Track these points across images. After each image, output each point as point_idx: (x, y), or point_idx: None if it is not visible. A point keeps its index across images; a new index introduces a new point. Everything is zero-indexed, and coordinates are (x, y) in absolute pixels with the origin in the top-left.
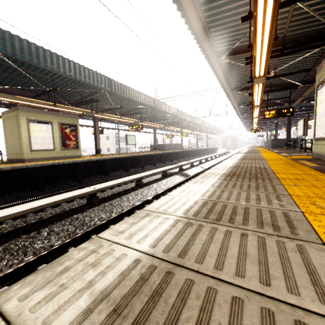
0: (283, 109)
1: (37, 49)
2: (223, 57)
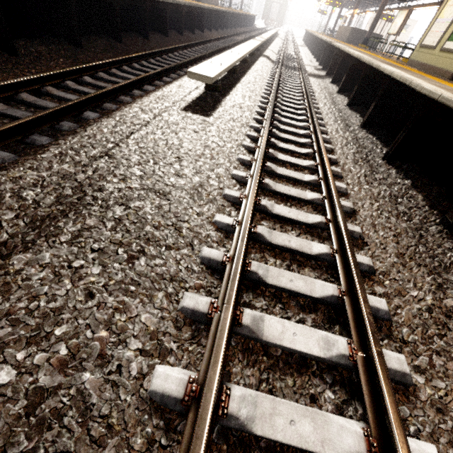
0: None
1: None
2: None
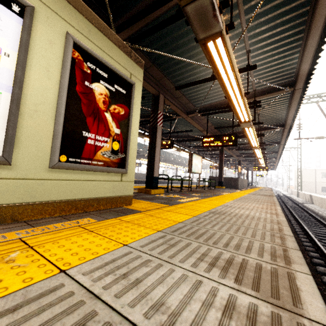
0: (163, 140)
1: None
2: None
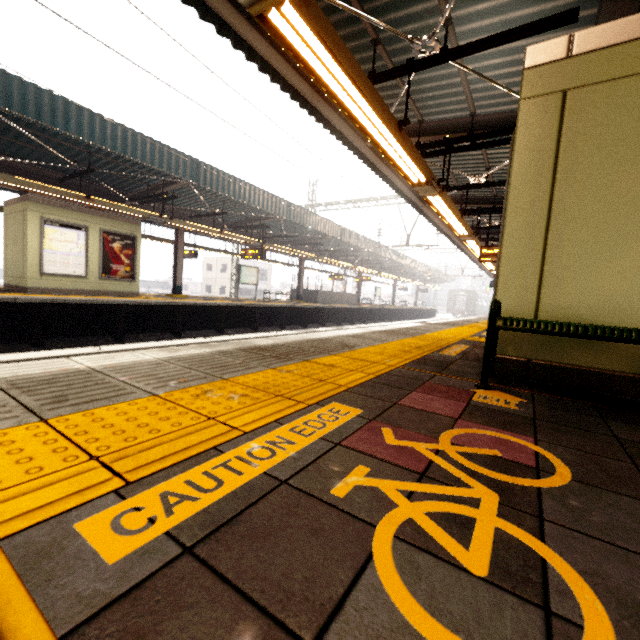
0: None
1: (54, 101)
2: None
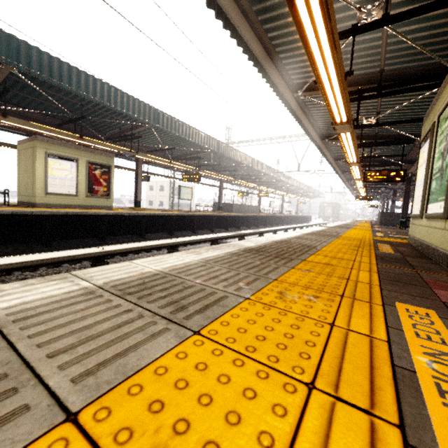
0: (391, 171)
1: (61, 65)
2: (300, 93)
